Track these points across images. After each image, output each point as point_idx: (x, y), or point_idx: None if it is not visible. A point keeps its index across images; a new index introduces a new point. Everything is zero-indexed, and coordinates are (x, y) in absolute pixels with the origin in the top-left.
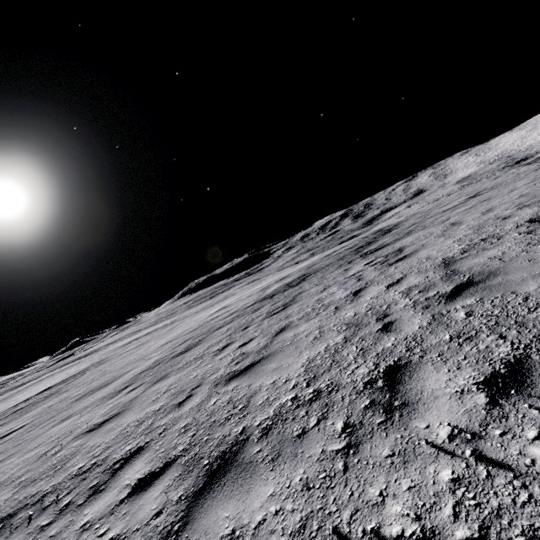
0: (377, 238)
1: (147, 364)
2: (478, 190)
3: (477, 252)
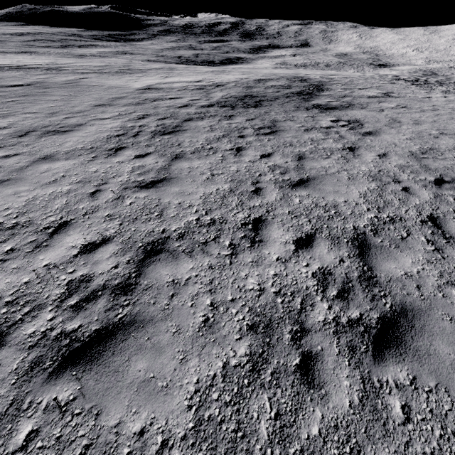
0: (313, 91)
1: (110, 127)
2: (386, 89)
3: (433, 158)
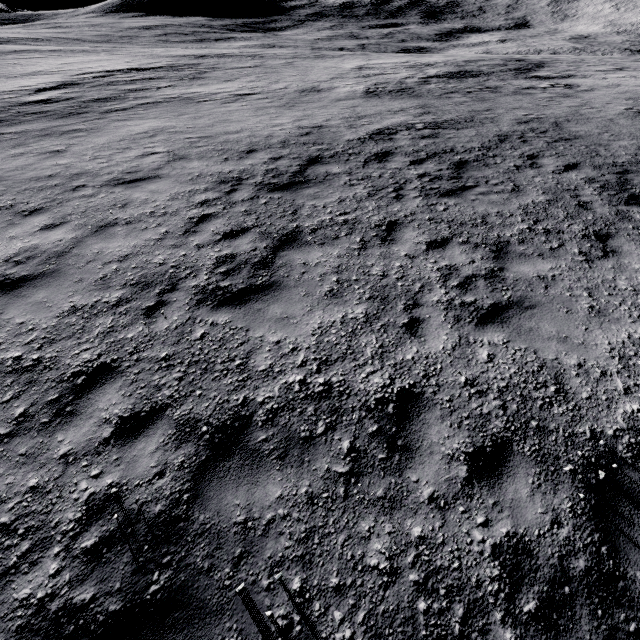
0: (532, 68)
1: (360, 88)
2: (623, 65)
3: (634, 101)
